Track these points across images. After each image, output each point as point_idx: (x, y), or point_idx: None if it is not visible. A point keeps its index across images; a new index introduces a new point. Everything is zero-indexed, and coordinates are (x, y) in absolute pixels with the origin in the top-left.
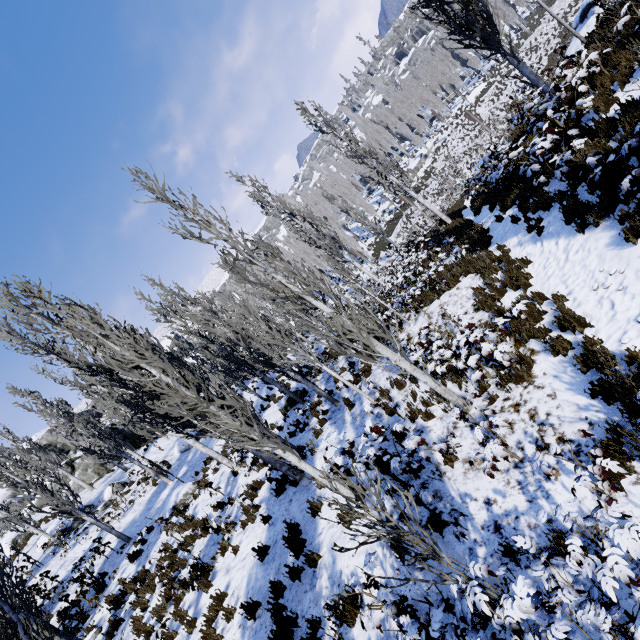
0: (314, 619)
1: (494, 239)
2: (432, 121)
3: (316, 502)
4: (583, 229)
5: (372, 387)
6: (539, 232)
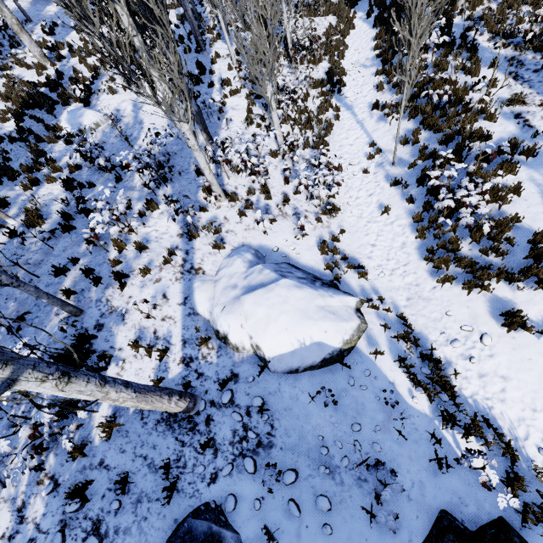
0: (212, 82)
1: (357, 7)
2: None
3: (215, 60)
4: (374, 27)
5: None
6: (368, 18)
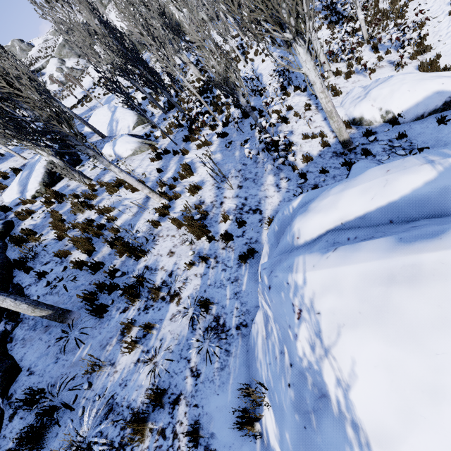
0: None
1: None
2: None
3: None
4: None
5: None
6: None
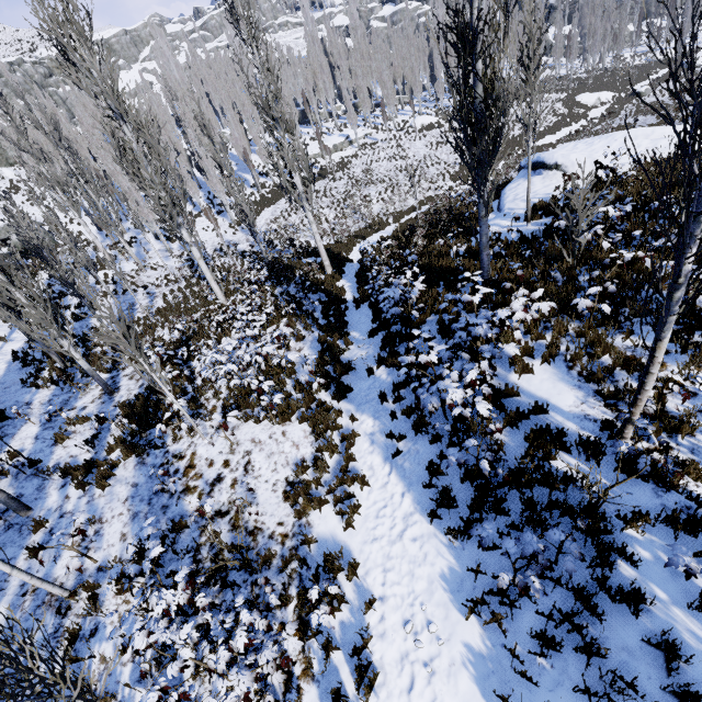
0: None
1: (353, 395)
2: (377, 107)
3: None
4: (434, 517)
5: (76, 568)
6: (396, 455)
